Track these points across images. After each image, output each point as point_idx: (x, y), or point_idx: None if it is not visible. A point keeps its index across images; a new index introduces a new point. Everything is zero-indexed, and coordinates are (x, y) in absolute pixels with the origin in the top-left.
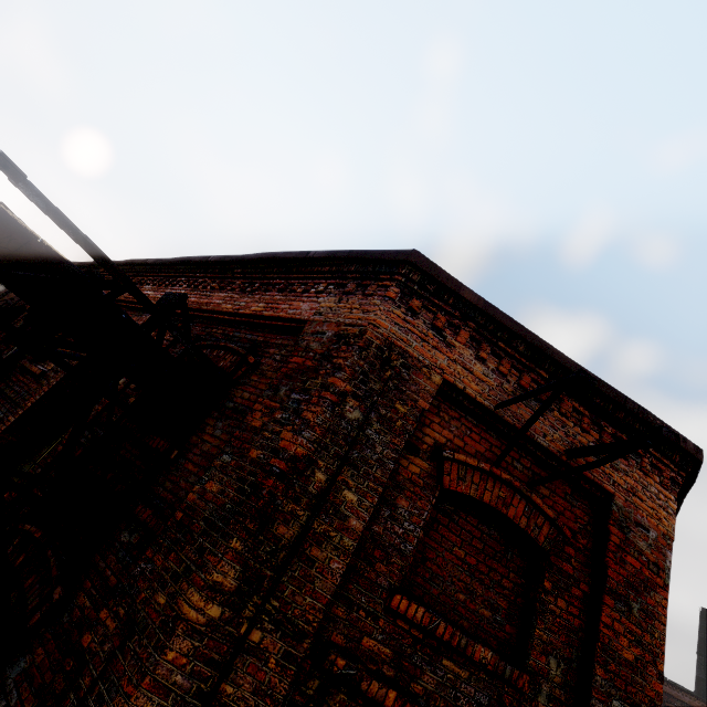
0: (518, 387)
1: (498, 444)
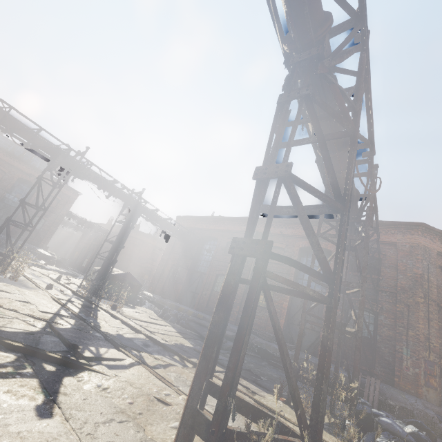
0: None
1: None
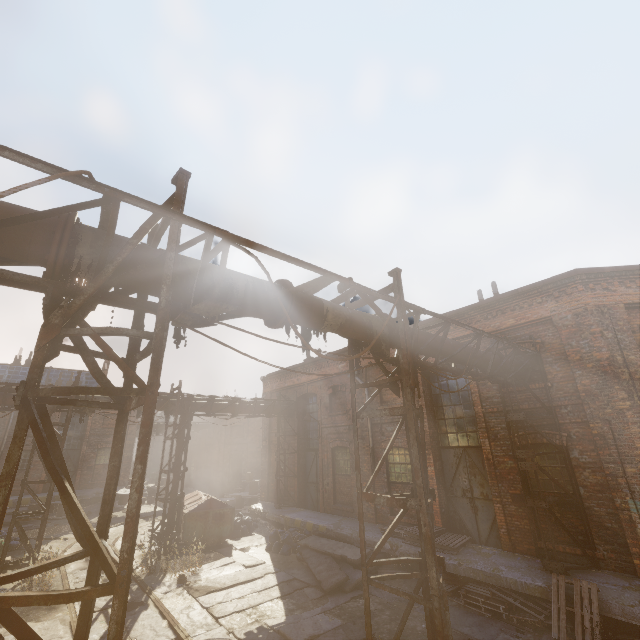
0: None
1: None
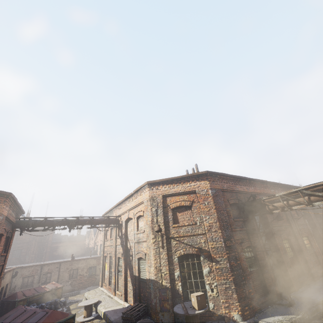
0: None
1: None
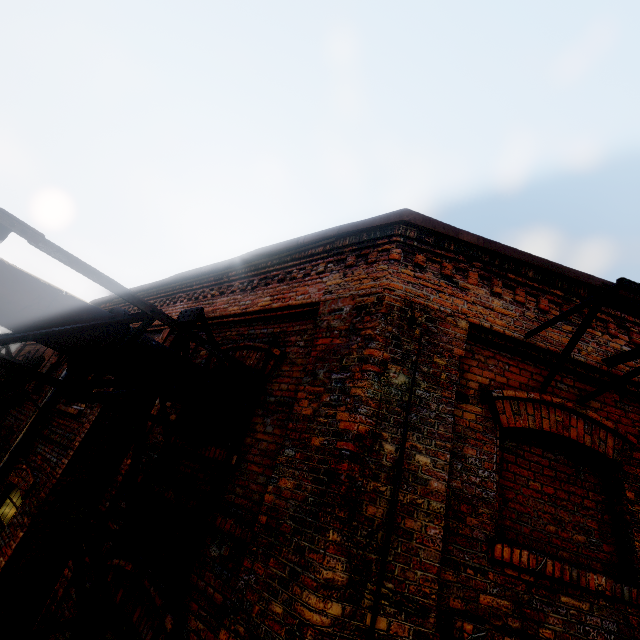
0: (539, 311)
1: (538, 371)
